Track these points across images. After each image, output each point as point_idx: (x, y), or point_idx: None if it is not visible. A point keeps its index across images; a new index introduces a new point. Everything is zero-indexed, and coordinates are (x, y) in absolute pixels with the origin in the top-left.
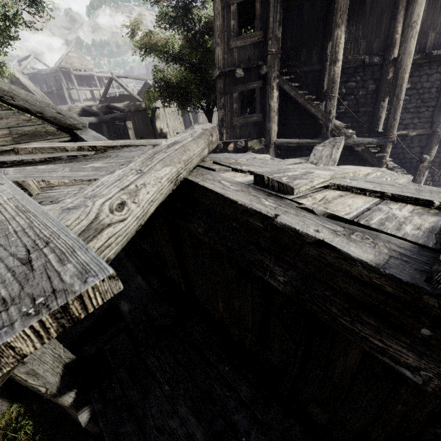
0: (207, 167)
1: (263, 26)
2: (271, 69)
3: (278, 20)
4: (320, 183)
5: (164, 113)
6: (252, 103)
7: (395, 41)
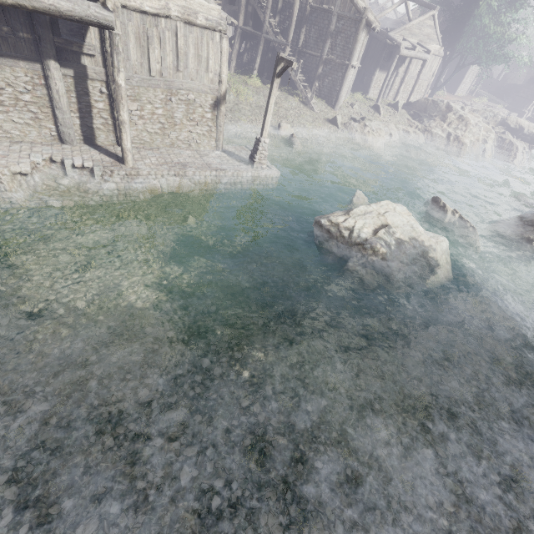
0: None
1: None
2: None
3: None
4: None
5: None
6: None
7: None
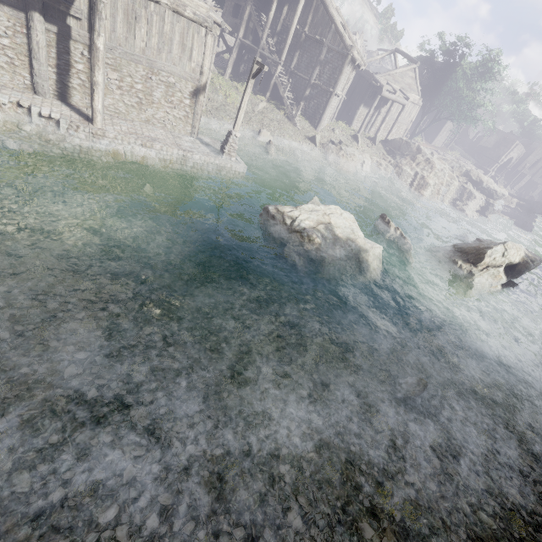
0: None
1: None
2: None
3: None
4: None
5: None
6: None
7: (307, 23)
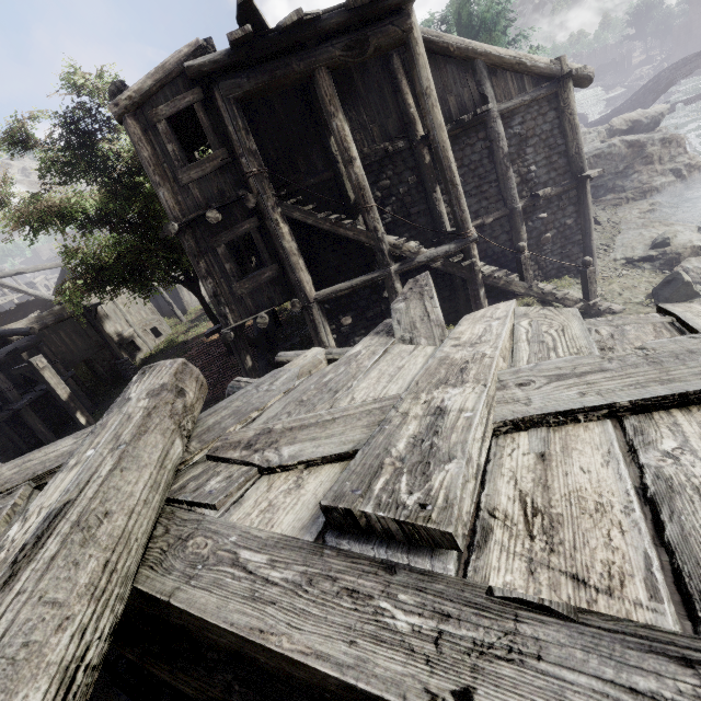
0: (192, 502)
1: (223, 141)
2: (263, 197)
3: (241, 127)
4: (481, 445)
5: (115, 306)
6: (255, 246)
7: (413, 117)
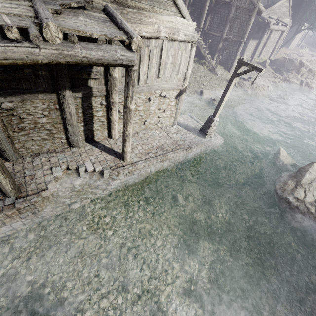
0: None
1: None
2: None
3: None
4: None
5: None
6: None
7: None
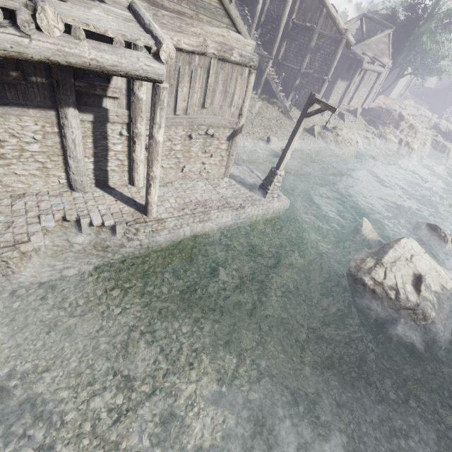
0: None
1: None
2: None
3: None
4: None
5: None
6: None
7: (295, 10)
